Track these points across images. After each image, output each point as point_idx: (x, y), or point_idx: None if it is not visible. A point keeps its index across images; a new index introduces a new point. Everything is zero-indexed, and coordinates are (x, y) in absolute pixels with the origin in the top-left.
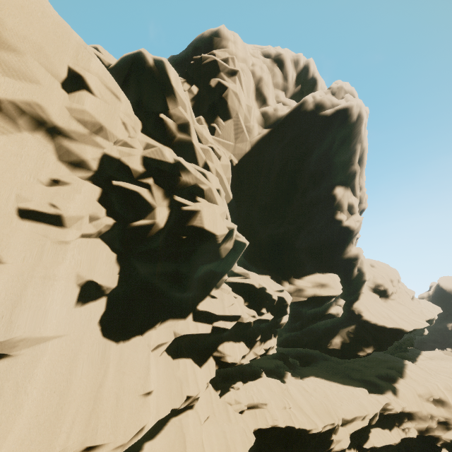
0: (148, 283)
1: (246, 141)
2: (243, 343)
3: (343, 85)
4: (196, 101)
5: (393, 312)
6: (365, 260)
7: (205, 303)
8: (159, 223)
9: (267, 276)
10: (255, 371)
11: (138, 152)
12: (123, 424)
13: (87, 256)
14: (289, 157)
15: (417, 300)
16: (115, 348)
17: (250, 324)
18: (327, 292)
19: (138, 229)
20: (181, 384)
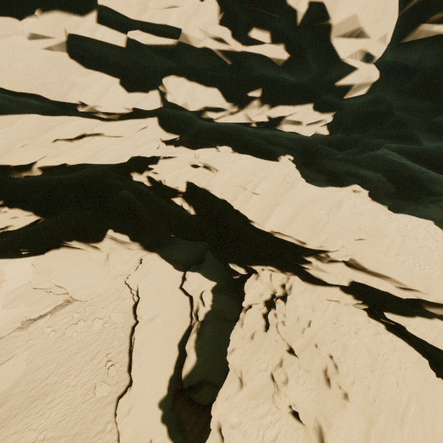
0: None
1: None
2: (216, 91)
3: None
4: None
5: None
6: None
7: None
8: None
9: None
10: (272, 152)
11: None
12: None
13: None
14: None
15: None
16: None
17: (217, 56)
18: None
19: None
20: (72, 88)
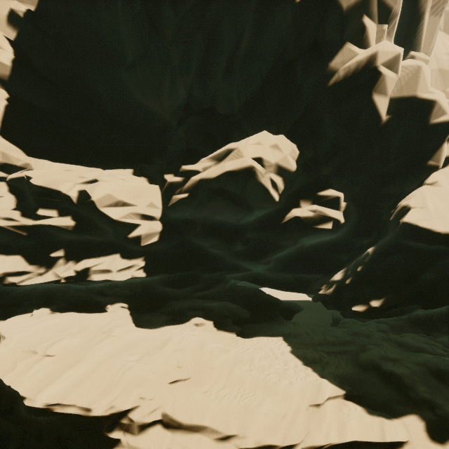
0: None
1: None
2: (18, 257)
3: None
4: None
5: None
6: None
7: None
8: None
9: (120, 169)
10: (101, 303)
11: None
12: None
13: None
14: None
15: None
16: None
17: (10, 230)
18: (215, 172)
19: None
20: None
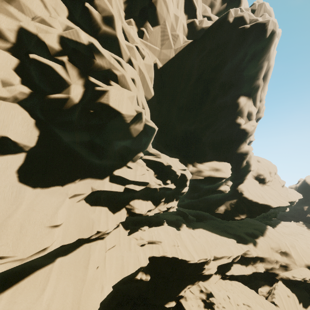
0: (71, 149)
1: (170, 48)
2: (150, 202)
3: (263, 4)
4: (129, 4)
5: (265, 194)
6: (254, 157)
7: (120, 170)
8: (73, 98)
9: (176, 159)
10: (159, 221)
11: (56, 31)
12: (24, 245)
13: (0, 115)
14: (206, 67)
15: (285, 188)
16: (31, 192)
17: (156, 190)
18: (219, 175)
19: (54, 101)
20: (93, 223)
